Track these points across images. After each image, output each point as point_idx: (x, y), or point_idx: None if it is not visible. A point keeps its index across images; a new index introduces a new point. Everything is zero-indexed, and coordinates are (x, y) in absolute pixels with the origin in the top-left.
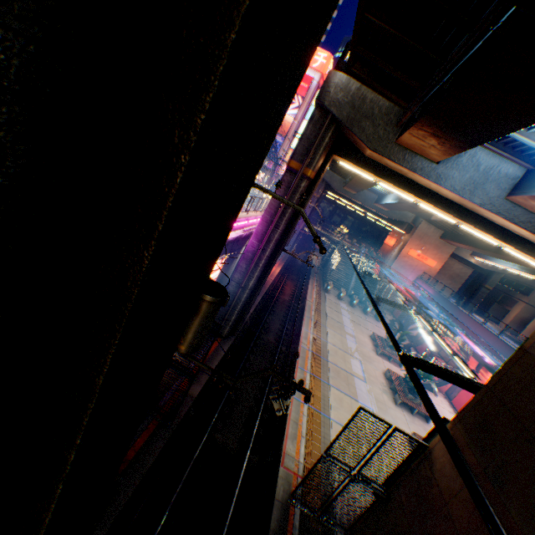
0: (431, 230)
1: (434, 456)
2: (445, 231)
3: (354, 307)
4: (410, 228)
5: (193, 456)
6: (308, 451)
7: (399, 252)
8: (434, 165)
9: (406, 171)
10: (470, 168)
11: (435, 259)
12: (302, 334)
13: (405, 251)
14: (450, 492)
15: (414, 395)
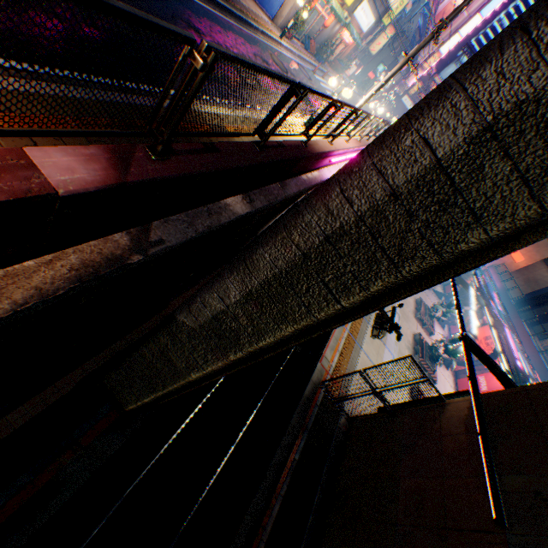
0: None
1: (446, 408)
2: None
3: None
4: None
5: None
6: (338, 362)
7: None
8: None
9: None
10: None
11: (524, 256)
12: None
13: None
14: (448, 432)
15: (431, 362)
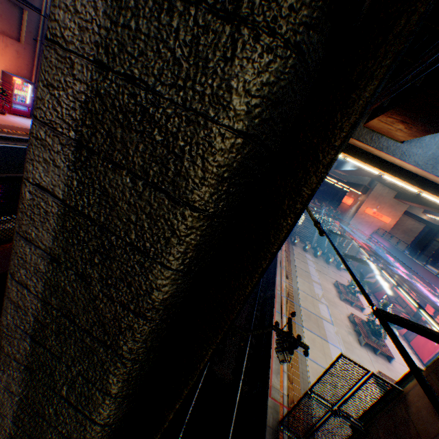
0: (386, 191)
1: (409, 400)
2: (399, 191)
3: (317, 257)
4: (366, 190)
5: (198, 385)
6: (289, 385)
7: (356, 210)
8: (398, 144)
9: (373, 150)
10: (432, 146)
11: (389, 216)
12: (276, 282)
13: (362, 209)
14: (428, 435)
15: (376, 337)
